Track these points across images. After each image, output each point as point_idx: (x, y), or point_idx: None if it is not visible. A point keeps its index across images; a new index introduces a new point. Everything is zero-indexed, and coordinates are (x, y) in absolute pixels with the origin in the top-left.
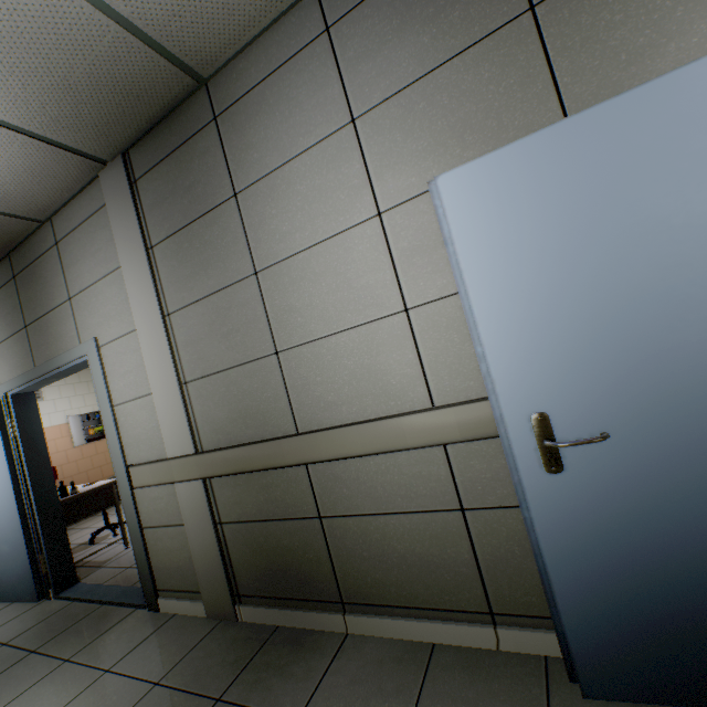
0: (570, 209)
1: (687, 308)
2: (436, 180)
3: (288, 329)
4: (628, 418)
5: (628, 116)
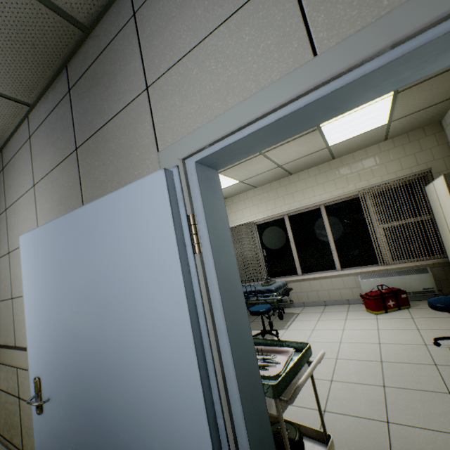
0: (51, 268)
1: (79, 337)
2: (20, 238)
3: (16, 287)
4: (61, 391)
5: (67, 226)
